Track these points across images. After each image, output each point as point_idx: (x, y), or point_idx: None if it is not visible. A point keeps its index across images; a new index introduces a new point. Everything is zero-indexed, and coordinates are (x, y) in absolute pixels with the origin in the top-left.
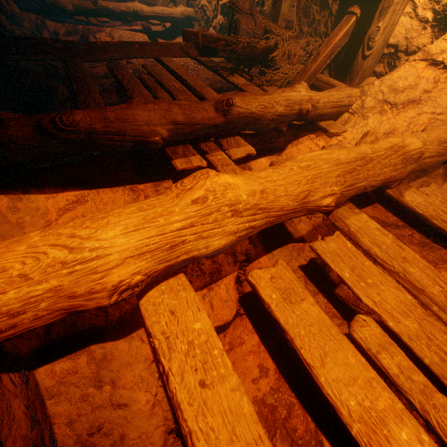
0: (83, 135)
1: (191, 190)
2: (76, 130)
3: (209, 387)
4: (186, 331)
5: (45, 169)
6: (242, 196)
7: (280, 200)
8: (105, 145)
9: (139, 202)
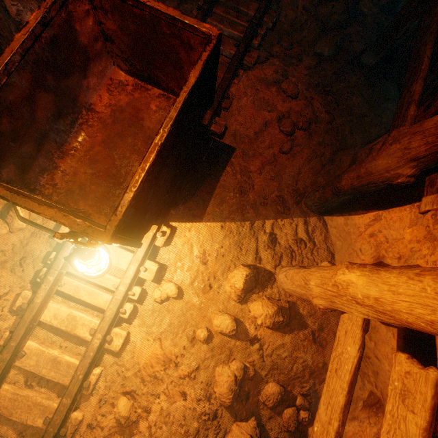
0: (351, 190)
1: (332, 277)
2: (345, 190)
3: (336, 374)
4: (344, 346)
5: (357, 198)
6: (358, 295)
7: (401, 314)
8: (367, 190)
9: (323, 271)
